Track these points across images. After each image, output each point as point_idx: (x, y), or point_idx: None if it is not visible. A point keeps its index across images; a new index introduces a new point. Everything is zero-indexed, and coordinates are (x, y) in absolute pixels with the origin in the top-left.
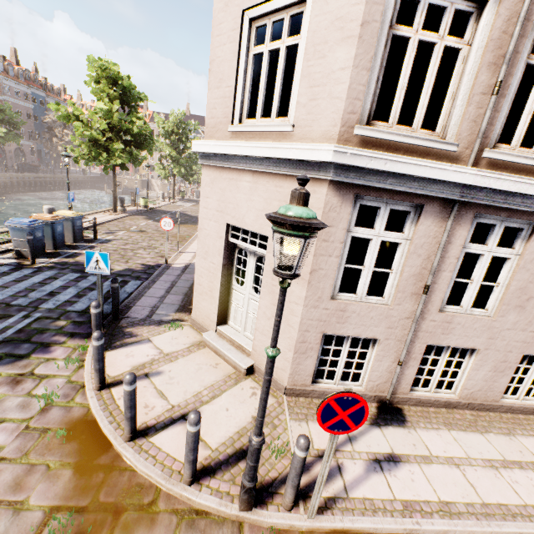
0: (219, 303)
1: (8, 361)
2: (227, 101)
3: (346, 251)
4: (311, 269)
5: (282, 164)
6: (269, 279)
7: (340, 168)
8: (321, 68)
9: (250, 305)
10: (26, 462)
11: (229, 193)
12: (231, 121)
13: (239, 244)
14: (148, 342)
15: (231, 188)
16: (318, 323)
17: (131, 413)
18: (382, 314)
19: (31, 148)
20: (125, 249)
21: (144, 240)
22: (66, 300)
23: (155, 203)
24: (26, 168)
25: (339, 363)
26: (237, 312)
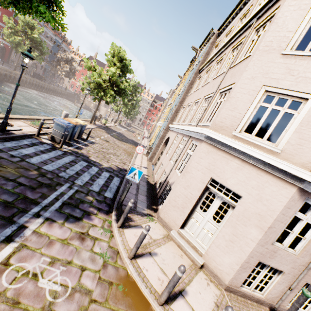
0: (186, 216)
1: (72, 220)
2: (236, 119)
3: (289, 222)
4: (269, 226)
5: (268, 166)
6: (234, 219)
7: (308, 183)
8: (310, 133)
9: (207, 225)
10: (109, 307)
11: (219, 162)
12: (235, 129)
13: (210, 189)
14: (142, 228)
15: (222, 161)
16: (259, 254)
17: (172, 289)
18: (292, 260)
19: (41, 65)
20: (104, 152)
21: (111, 148)
22: (87, 181)
23: (108, 123)
24: (36, 75)
25: (257, 278)
26: (194, 224)
